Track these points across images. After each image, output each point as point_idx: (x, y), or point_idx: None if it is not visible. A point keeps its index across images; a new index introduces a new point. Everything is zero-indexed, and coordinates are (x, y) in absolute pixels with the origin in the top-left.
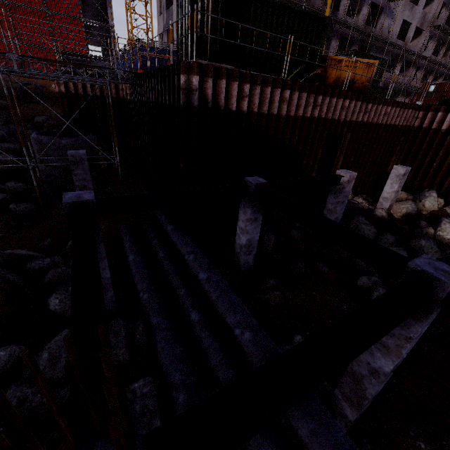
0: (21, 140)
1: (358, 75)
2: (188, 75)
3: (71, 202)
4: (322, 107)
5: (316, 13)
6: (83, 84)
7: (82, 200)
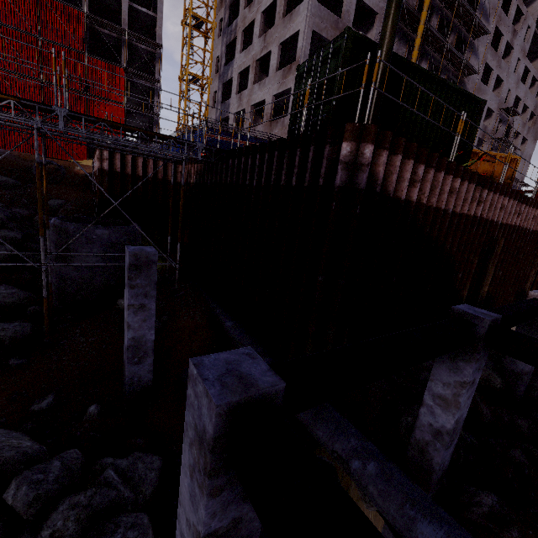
0: (40, 227)
1: (497, 171)
2: (357, 143)
3: (234, 401)
4: (483, 204)
5: (472, 95)
6: (133, 162)
7: (259, 391)
